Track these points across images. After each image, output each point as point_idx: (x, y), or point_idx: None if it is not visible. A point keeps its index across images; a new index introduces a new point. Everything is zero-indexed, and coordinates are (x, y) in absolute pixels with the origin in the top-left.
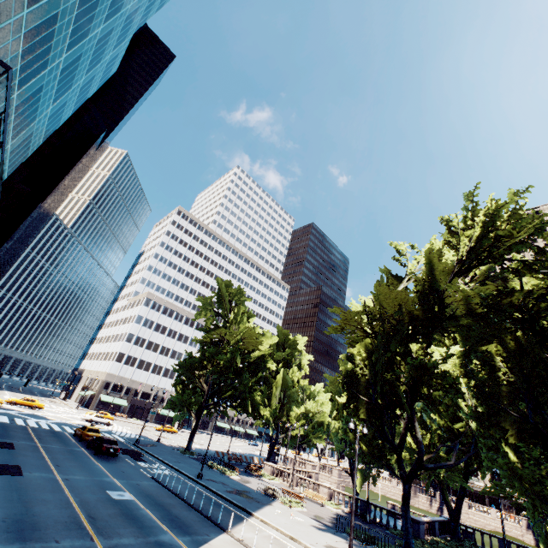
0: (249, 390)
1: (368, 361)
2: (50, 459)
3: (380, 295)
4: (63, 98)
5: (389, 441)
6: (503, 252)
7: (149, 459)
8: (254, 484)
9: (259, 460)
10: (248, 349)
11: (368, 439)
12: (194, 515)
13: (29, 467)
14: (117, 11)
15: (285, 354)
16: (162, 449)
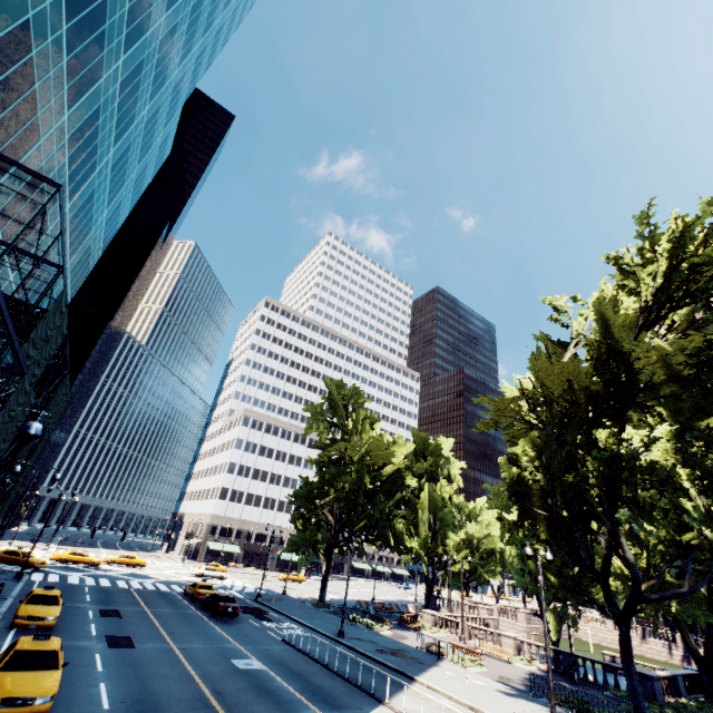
0: (387, 518)
1: (539, 461)
2: (162, 626)
3: (539, 372)
4: (118, 199)
5: (586, 567)
6: (706, 286)
7: (276, 617)
8: (412, 639)
9: (414, 608)
10: (378, 464)
11: (556, 567)
12: (341, 685)
13: (140, 637)
14: (162, 85)
15: (427, 465)
16: (289, 603)
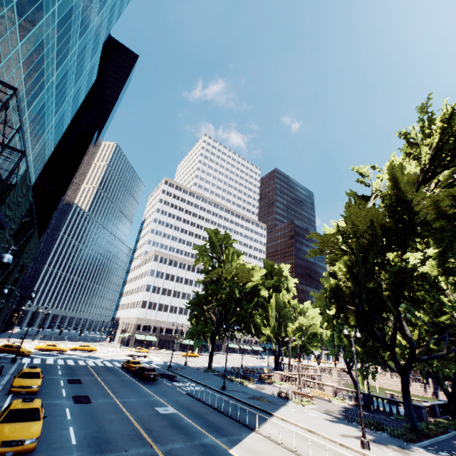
0: (250, 315)
1: (349, 275)
2: (109, 388)
3: (351, 216)
4: (62, 110)
5: (380, 341)
6: None
7: (181, 379)
8: (268, 390)
9: (268, 370)
10: (243, 282)
11: (362, 342)
12: (226, 420)
13: (95, 395)
14: (87, 28)
15: (274, 281)
16: (189, 370)
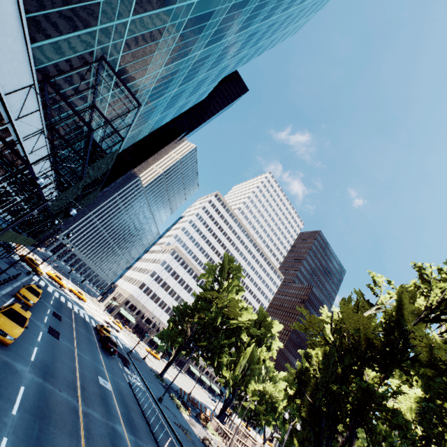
0: (221, 350)
1: (323, 367)
2: (76, 337)
3: (344, 312)
4: (167, 112)
5: None
6: None
7: (132, 369)
8: (198, 430)
9: (210, 413)
10: (230, 316)
11: (302, 438)
12: (144, 425)
13: (64, 336)
14: (215, 66)
15: (259, 332)
16: (144, 366)
